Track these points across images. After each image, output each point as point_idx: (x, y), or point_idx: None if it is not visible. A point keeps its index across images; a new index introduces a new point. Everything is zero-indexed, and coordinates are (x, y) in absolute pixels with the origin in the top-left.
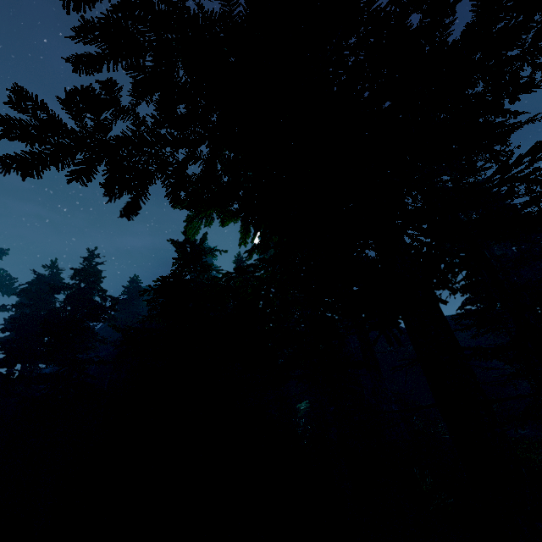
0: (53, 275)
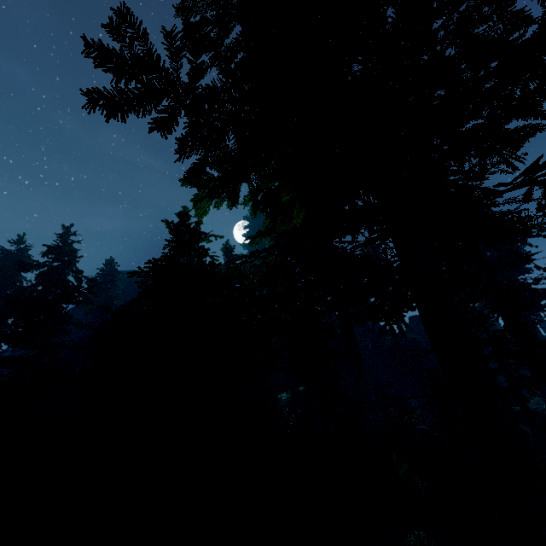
0: (20, 251)
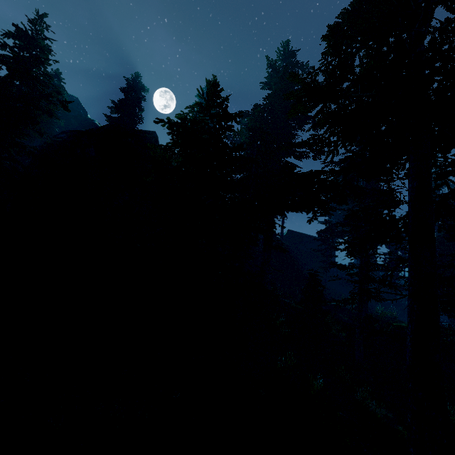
0: None
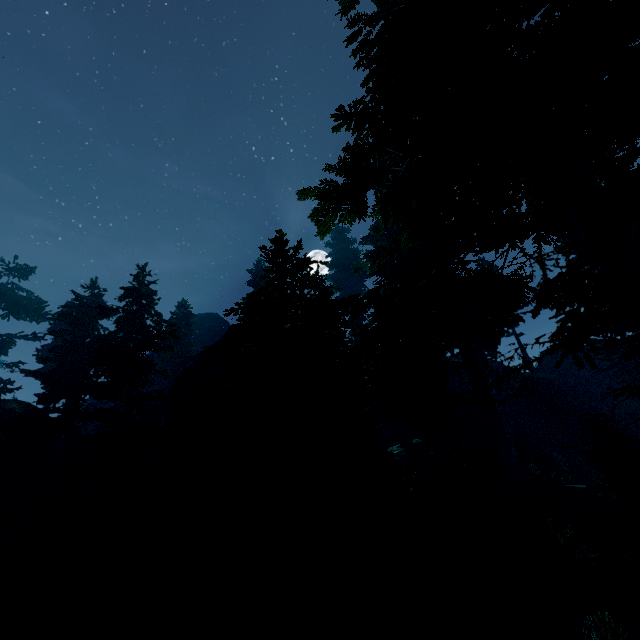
0: (95, 297)
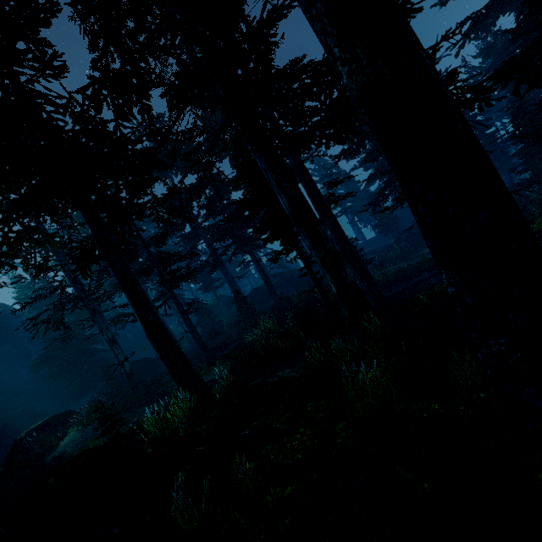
0: None
